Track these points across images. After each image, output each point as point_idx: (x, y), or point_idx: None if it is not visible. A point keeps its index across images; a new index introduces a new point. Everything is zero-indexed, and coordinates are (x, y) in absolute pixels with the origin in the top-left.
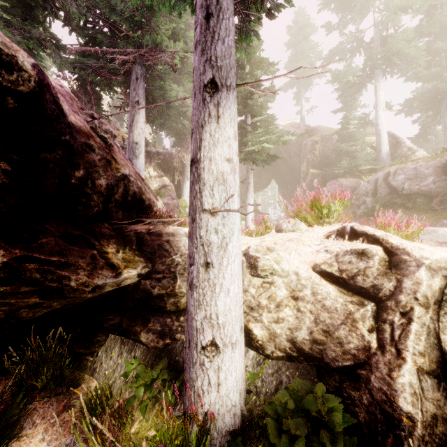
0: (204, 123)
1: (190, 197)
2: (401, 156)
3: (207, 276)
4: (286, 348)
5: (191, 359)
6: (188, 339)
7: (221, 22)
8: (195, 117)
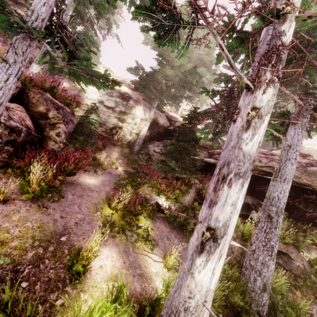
0: None
1: None
2: None
3: None
4: None
5: None
6: None
7: None
8: None
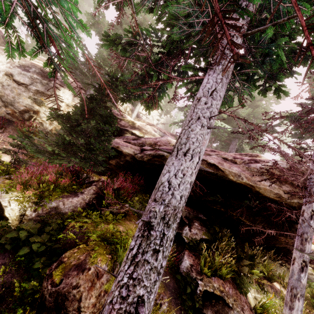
0: None
1: None
2: None
3: None
4: None
5: None
6: None
7: None
8: None
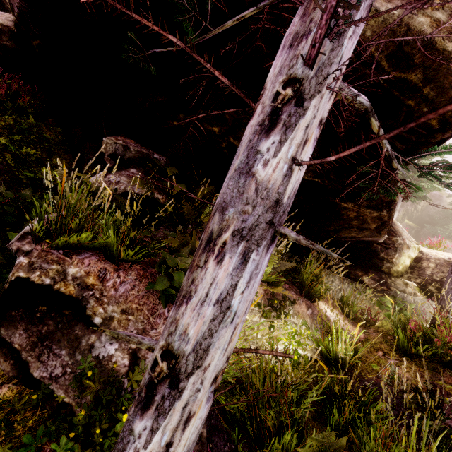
0: None
1: None
2: None
3: None
4: None
5: None
6: None
7: None
8: None
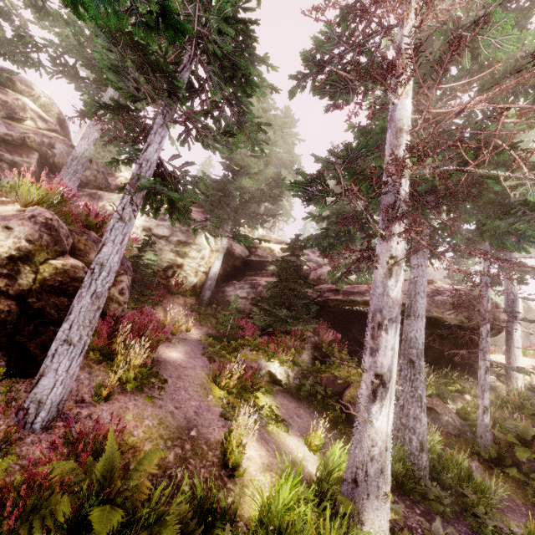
0: (513, 326)
1: (507, 342)
2: (532, 318)
3: (515, 362)
4: (528, 387)
5: (510, 381)
6: (508, 376)
7: (516, 302)
8: (509, 323)
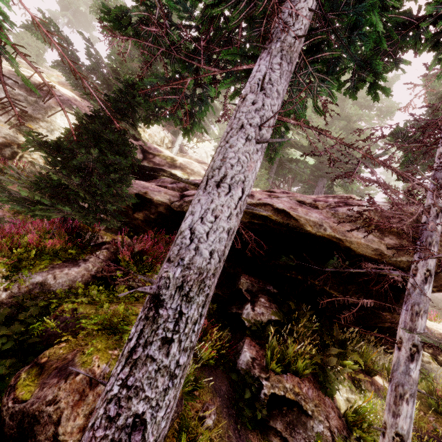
0: None
1: None
2: None
3: None
4: None
5: None
6: None
7: None
8: None
